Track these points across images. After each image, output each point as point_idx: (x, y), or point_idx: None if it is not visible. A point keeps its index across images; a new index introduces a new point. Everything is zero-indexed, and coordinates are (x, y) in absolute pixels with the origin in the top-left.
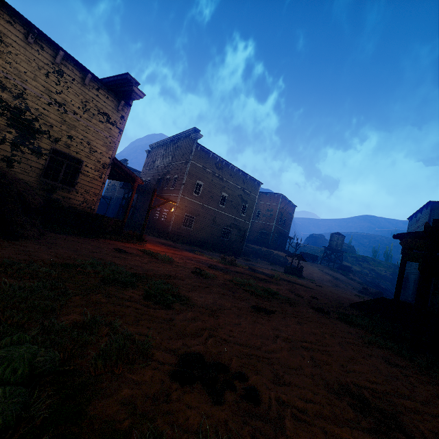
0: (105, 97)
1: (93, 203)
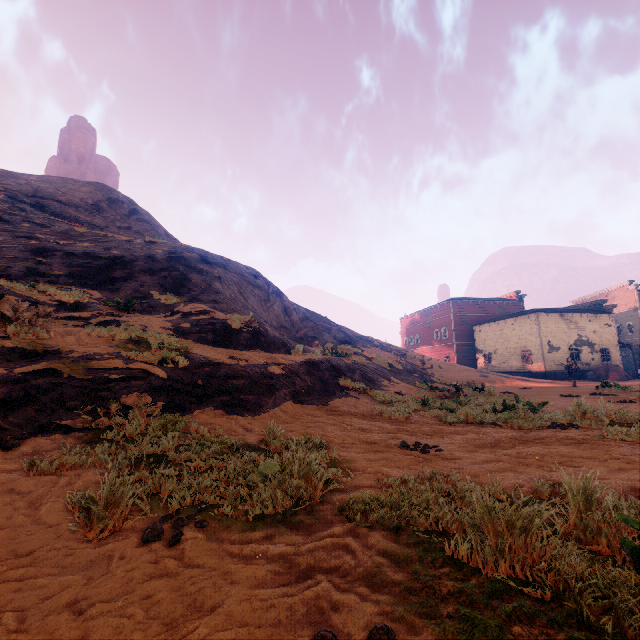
0: (603, 317)
1: (619, 364)
